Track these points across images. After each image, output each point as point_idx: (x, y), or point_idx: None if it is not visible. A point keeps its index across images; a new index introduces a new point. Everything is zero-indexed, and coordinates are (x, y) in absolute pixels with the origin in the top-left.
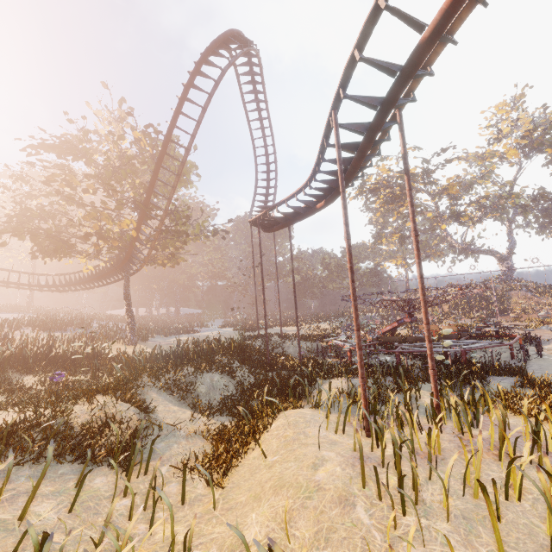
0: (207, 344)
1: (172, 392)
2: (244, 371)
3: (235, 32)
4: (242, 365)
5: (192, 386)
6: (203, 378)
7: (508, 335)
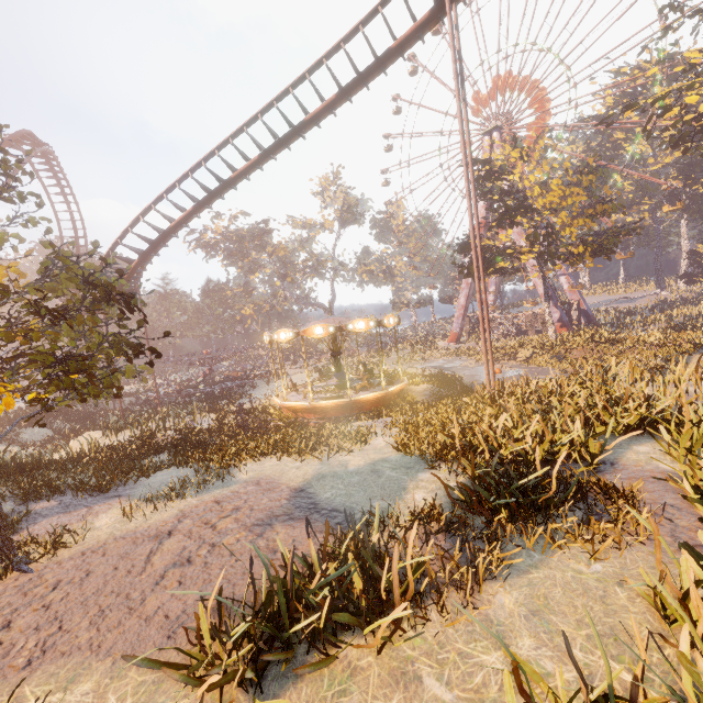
0: (24, 410)
1: (1, 440)
2: (62, 423)
3: (19, 136)
4: (60, 420)
5: (17, 437)
6: (25, 430)
7: (263, 376)
